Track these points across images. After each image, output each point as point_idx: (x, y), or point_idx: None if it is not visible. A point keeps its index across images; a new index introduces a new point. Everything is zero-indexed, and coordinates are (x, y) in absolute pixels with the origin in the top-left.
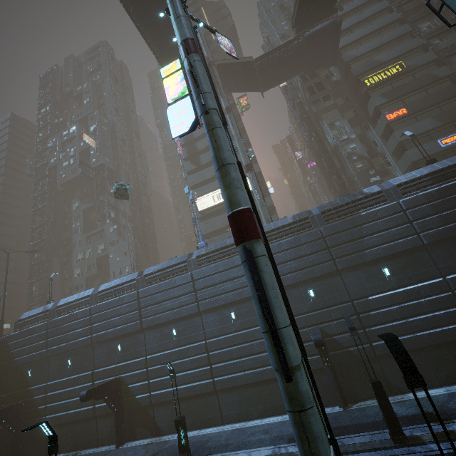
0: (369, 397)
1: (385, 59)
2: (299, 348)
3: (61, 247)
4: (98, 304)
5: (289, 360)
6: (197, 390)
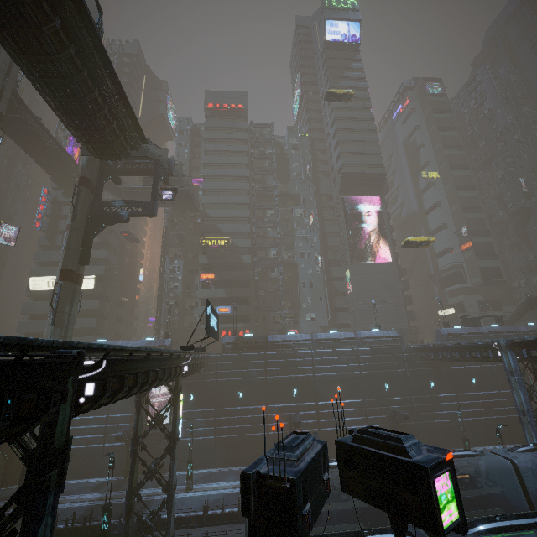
0: None
1: (224, 230)
2: None
3: None
4: None
5: None
6: None
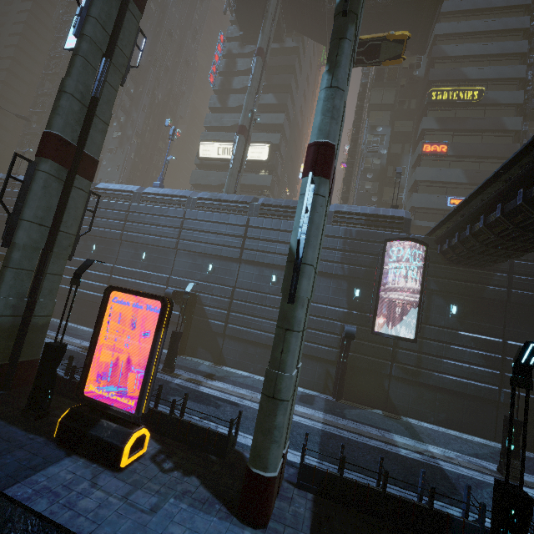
0: (202, 358)
1: (472, 75)
2: (47, 244)
3: None
4: None
5: (15, 238)
6: (90, 297)
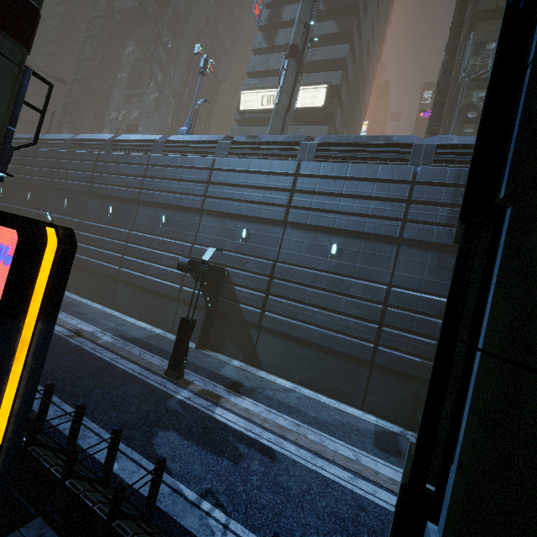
0: (230, 355)
1: None
2: None
3: (101, 97)
4: (65, 151)
5: None
6: (104, 270)
